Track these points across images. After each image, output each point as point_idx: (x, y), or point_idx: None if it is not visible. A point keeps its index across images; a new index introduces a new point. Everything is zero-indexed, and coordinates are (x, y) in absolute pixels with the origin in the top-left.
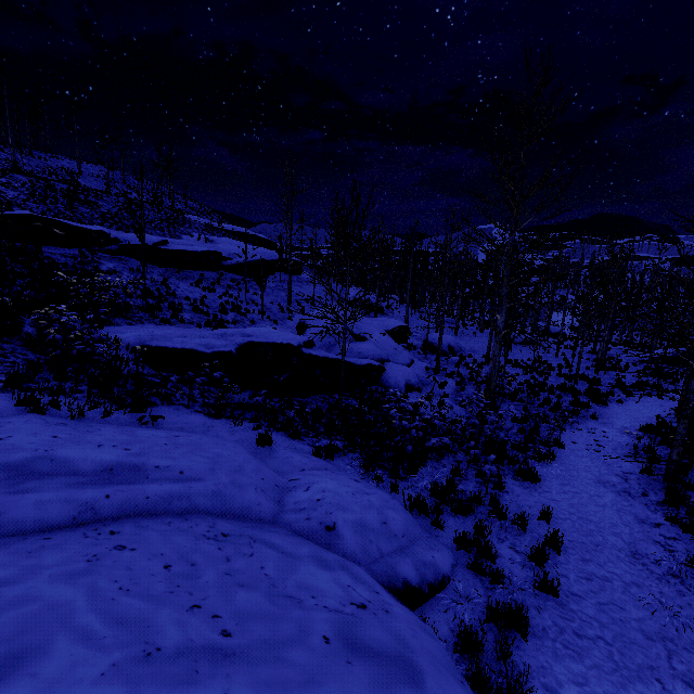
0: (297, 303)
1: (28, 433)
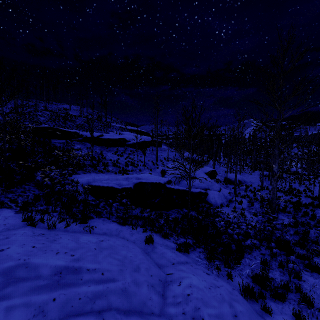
0: (160, 160)
1: (20, 244)
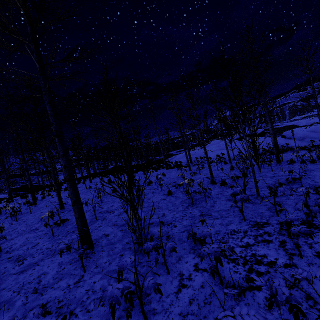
0: None
1: None
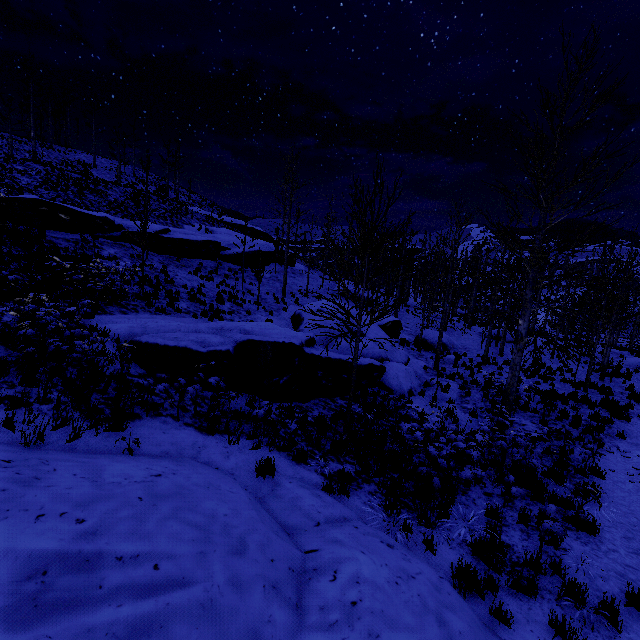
0: (291, 293)
1: None
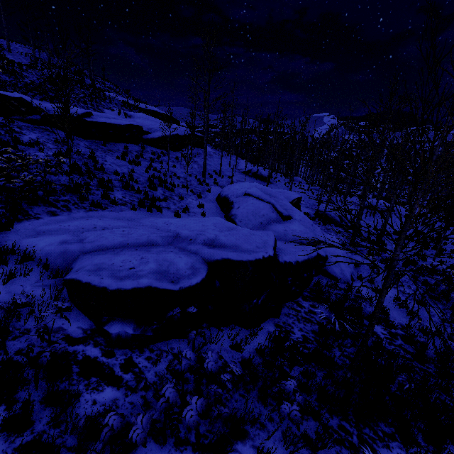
0: (209, 174)
1: None
